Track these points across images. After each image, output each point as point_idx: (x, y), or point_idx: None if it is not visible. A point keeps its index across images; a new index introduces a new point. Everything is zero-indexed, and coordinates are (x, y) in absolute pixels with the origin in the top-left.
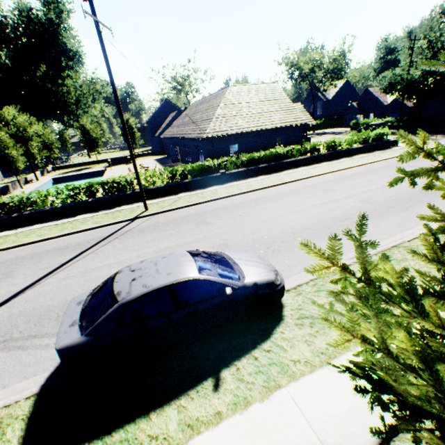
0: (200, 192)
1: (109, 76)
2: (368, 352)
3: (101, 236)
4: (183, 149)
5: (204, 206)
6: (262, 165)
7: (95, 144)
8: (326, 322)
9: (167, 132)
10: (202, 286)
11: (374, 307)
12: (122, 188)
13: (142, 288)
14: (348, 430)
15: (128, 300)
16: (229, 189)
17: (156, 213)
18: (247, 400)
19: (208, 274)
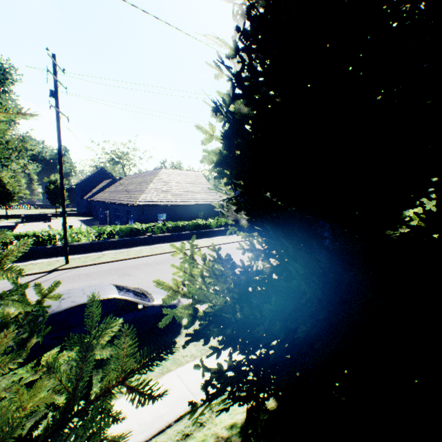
0: (126, 251)
1: (59, 148)
2: (185, 276)
3: (10, 286)
4: (114, 213)
5: (129, 261)
6: (185, 232)
7: (9, 198)
8: (172, 266)
9: (99, 196)
10: (121, 303)
11: (190, 262)
12: (42, 241)
13: (71, 303)
14: None
15: (58, 310)
16: (154, 249)
17: (78, 266)
18: (145, 381)
19: (126, 296)
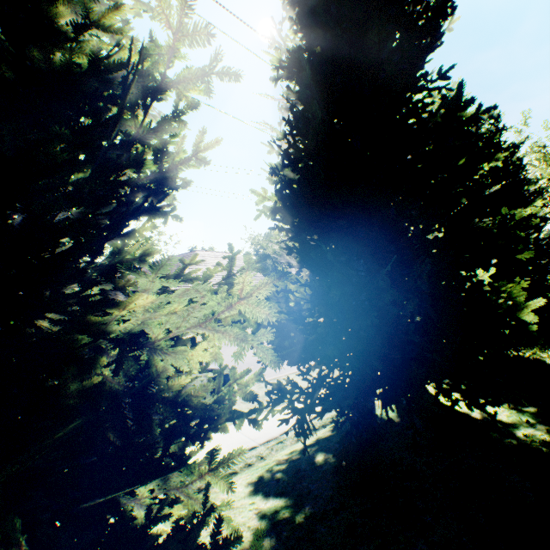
0: None
1: None
2: None
3: None
4: None
5: None
6: None
7: None
8: None
9: None
10: None
11: None
12: None
13: None
14: (267, 432)
15: None
16: None
17: None
18: (202, 433)
19: None
